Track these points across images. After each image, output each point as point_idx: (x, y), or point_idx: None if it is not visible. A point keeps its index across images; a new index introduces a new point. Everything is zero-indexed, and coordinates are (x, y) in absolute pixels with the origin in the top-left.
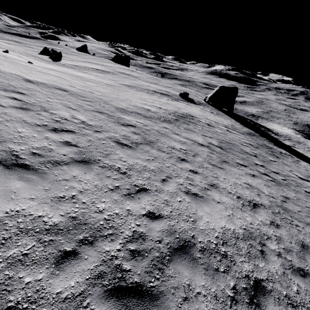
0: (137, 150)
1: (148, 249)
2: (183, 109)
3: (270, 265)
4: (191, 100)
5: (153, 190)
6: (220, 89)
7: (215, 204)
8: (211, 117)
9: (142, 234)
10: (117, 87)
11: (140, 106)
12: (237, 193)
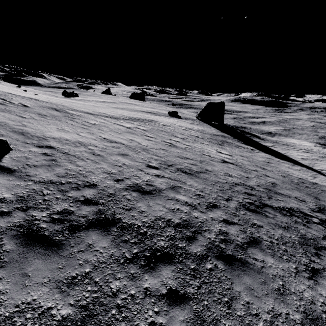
0: (50, 117)
1: (1, 128)
2: (152, 118)
3: (74, 148)
4: (178, 117)
5: (34, 124)
6: (207, 105)
7: (76, 135)
8: (183, 124)
9: (4, 126)
10: (101, 107)
11: (99, 112)
12: (107, 138)
